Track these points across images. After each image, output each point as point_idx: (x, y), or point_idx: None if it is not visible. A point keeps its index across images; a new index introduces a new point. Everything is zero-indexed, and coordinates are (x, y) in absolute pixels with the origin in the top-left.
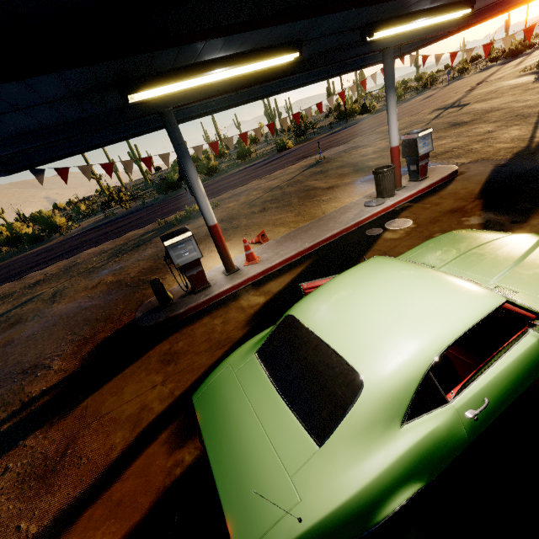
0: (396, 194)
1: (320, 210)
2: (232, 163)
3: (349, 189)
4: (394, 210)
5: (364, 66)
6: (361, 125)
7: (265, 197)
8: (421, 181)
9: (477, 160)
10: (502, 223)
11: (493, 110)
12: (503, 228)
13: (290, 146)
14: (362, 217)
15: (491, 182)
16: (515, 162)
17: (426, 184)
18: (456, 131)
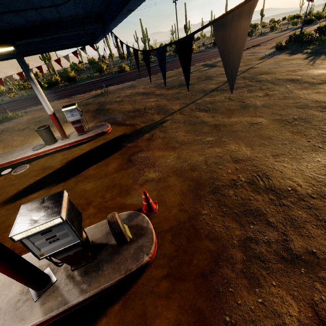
0: (56, 143)
1: (33, 140)
2: (88, 76)
3: (68, 127)
4: (41, 155)
5: (58, 49)
6: (171, 63)
7: (41, 117)
8: (79, 136)
9: (131, 124)
10: (29, 190)
11: (208, 79)
12: (21, 194)
13: (127, 70)
14: (14, 158)
15: (94, 149)
16: (131, 134)
17: (73, 140)
18: (172, 92)
